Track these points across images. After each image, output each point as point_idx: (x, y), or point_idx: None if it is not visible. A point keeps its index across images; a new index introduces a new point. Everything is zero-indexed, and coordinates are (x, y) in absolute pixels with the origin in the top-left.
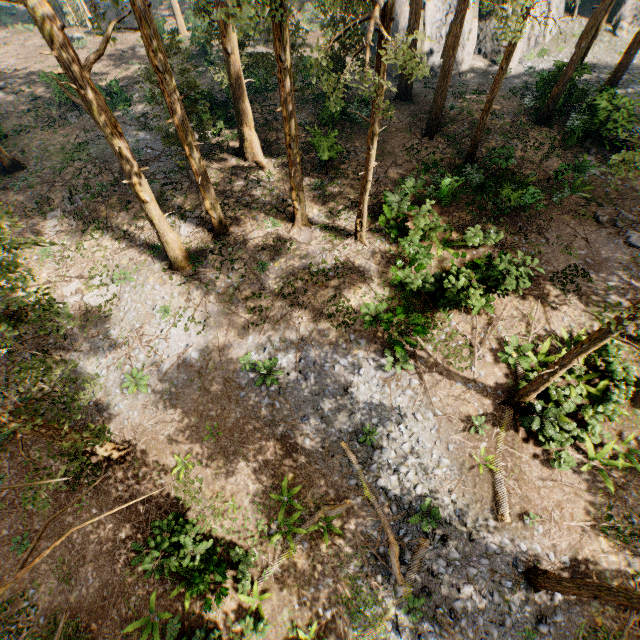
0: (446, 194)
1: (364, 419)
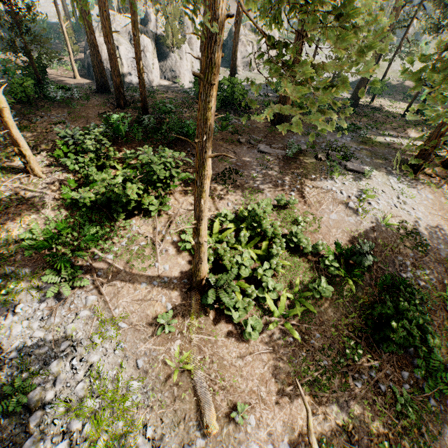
0: (122, 131)
1: (18, 372)
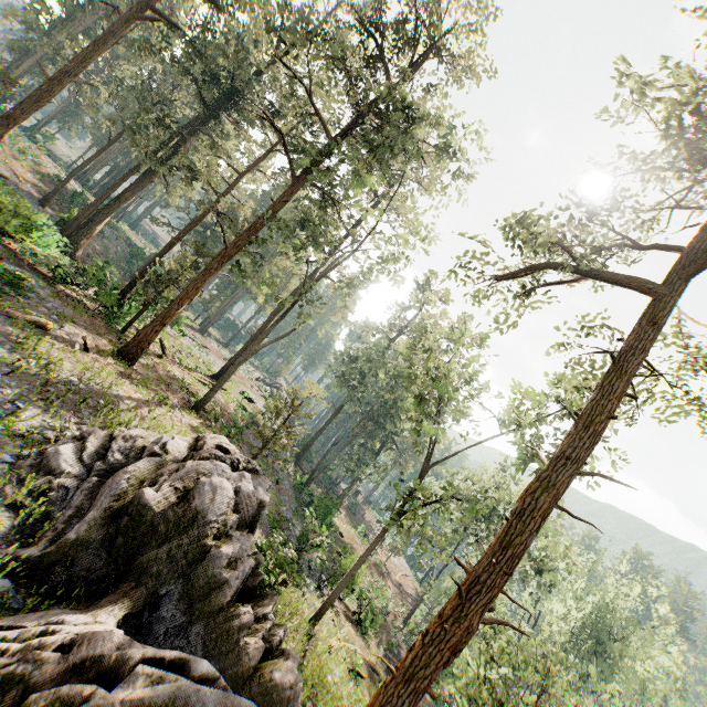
0: None
1: None
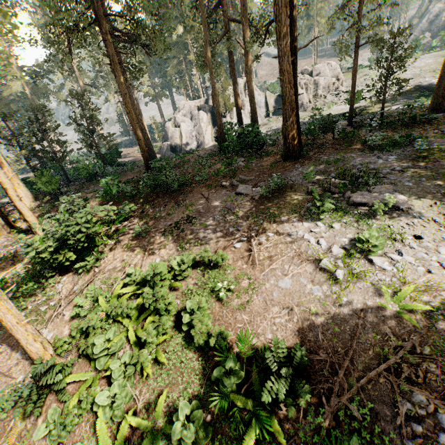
0: (113, 191)
1: None
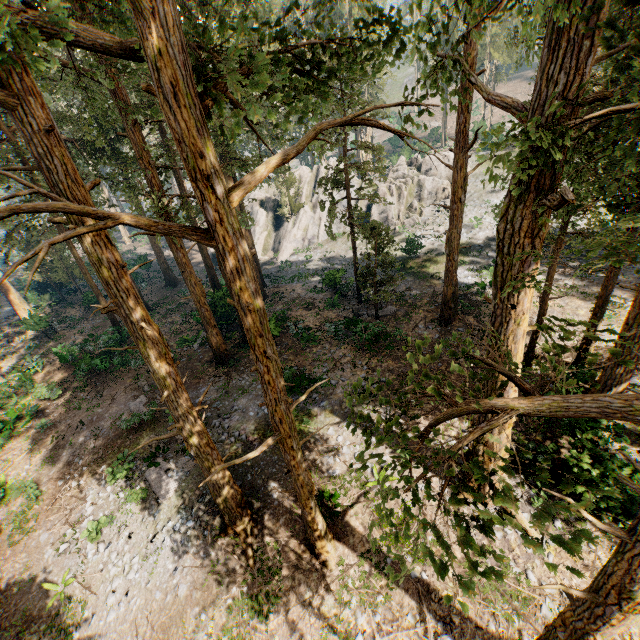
0: (66, 358)
1: None
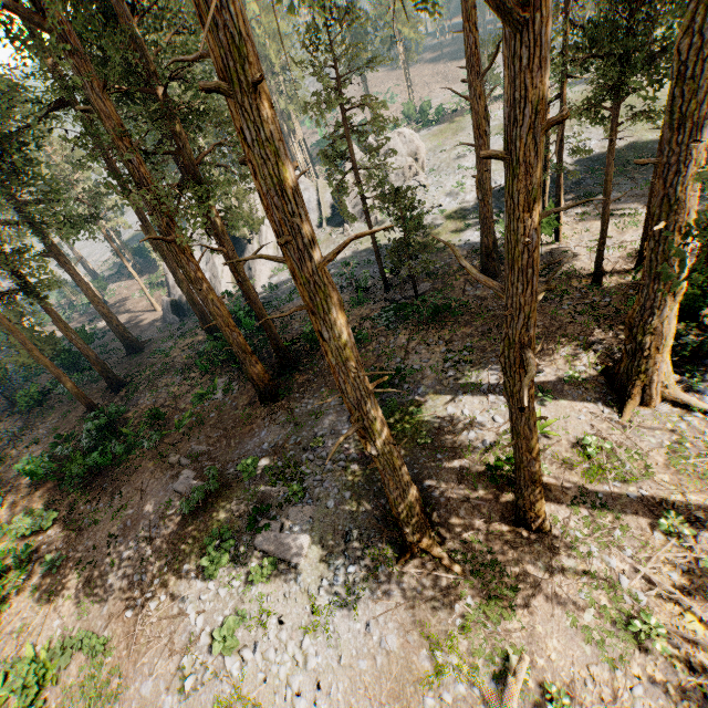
0: (39, 473)
1: None
